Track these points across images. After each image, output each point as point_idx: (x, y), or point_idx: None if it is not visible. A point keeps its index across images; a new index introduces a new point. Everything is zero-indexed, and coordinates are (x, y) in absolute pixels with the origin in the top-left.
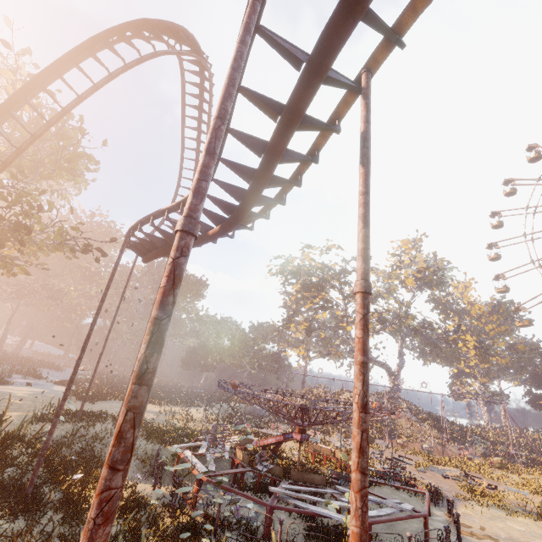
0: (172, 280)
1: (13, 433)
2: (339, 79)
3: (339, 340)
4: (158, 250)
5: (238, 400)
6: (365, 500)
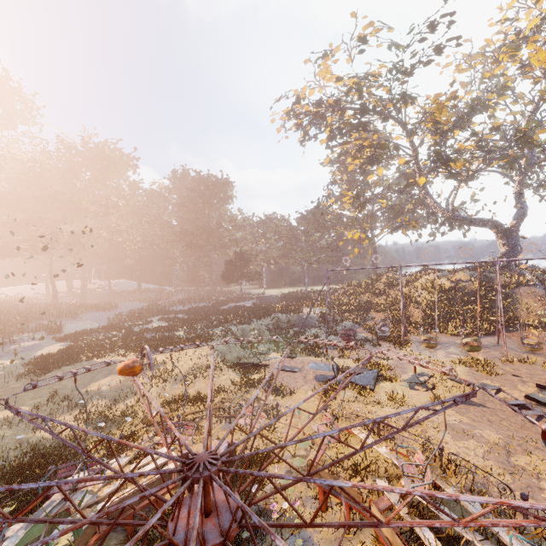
0: None
1: None
2: None
3: (411, 205)
4: None
5: (281, 311)
6: None
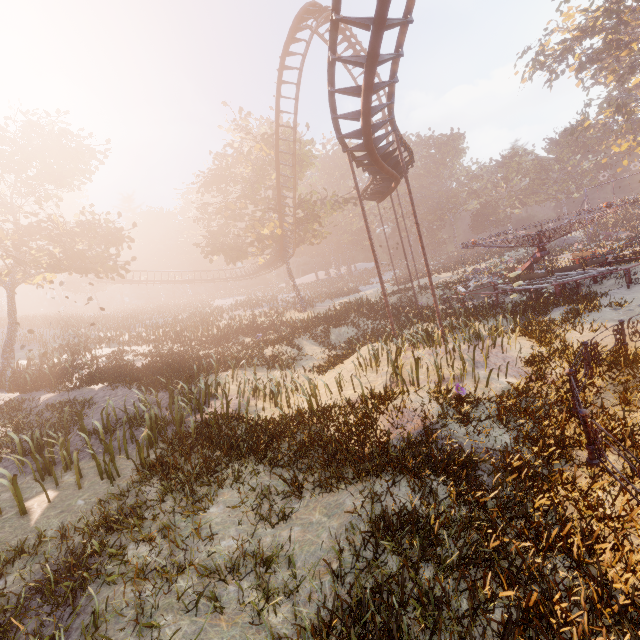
0: (373, 252)
1: (375, 302)
2: (385, 150)
3: None
4: (378, 200)
5: None
6: (428, 271)
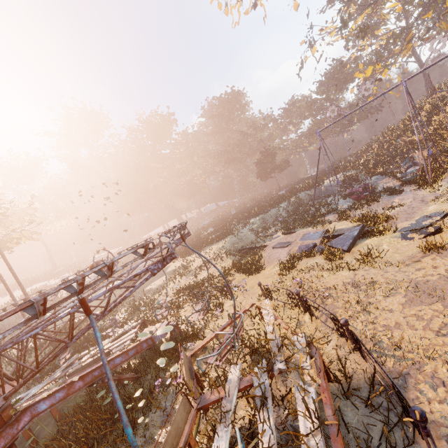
0: None
1: None
2: None
3: None
4: None
5: (303, 190)
6: None
